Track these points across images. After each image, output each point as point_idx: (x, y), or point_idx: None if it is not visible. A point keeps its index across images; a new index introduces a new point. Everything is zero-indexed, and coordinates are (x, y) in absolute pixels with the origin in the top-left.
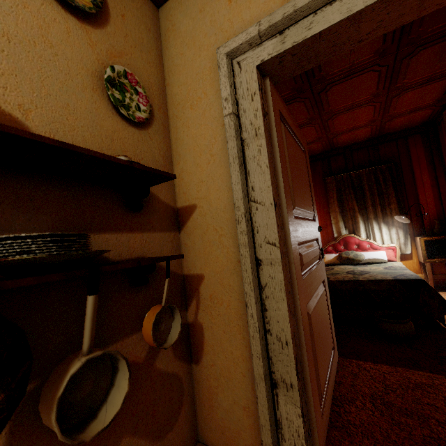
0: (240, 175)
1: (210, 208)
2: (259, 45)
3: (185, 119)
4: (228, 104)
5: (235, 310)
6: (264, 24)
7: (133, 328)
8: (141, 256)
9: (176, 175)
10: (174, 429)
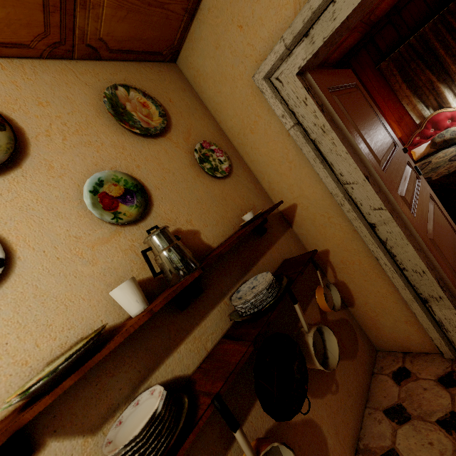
0: (326, 170)
1: (309, 202)
2: (290, 55)
3: (251, 143)
4: (287, 119)
5: (368, 264)
6: (288, 38)
7: (305, 305)
8: (282, 260)
9: (266, 188)
10: (359, 349)
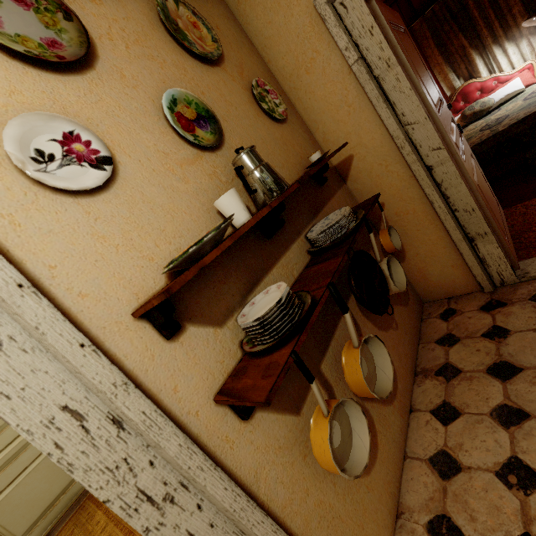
0: (388, 110)
1: (367, 151)
2: None
3: (306, 87)
4: (351, 52)
5: (422, 211)
6: None
7: None
8: None
9: (320, 140)
10: (410, 300)
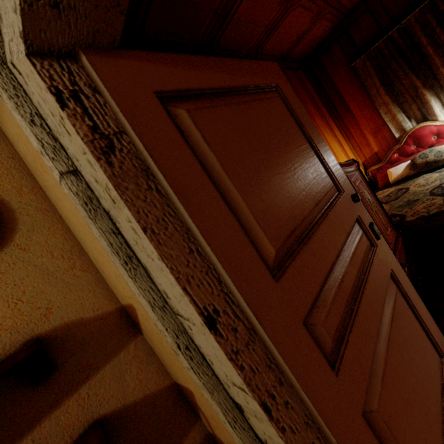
0: (134, 280)
1: (146, 313)
2: None
3: (52, 189)
4: (48, 160)
5: None
6: None
7: None
8: (89, 422)
9: (96, 265)
10: None
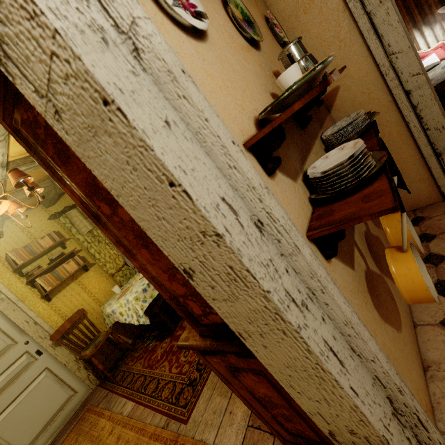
0: (377, 41)
1: (352, 81)
2: None
3: (302, 26)
4: None
5: (397, 133)
6: None
7: None
8: None
9: None
10: None
